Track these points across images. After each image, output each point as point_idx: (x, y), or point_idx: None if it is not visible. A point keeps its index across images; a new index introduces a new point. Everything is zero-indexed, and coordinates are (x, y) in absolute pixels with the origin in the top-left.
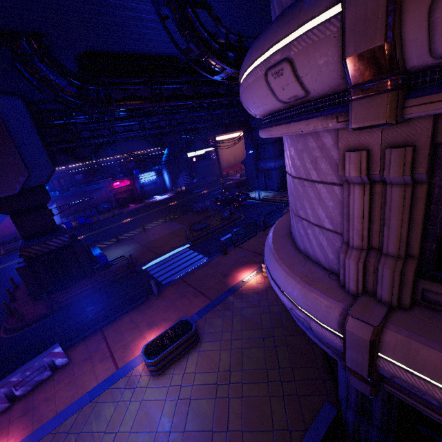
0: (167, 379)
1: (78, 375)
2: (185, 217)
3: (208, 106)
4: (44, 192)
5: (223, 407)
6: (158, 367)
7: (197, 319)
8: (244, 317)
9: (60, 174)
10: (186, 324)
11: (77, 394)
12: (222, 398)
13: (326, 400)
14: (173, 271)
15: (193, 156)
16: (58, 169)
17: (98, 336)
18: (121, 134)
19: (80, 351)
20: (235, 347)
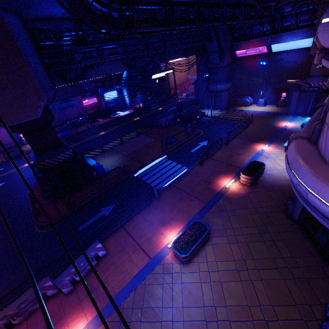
0: (195, 266)
1: (119, 263)
2: (153, 131)
3: (201, 30)
4: (49, 113)
5: (249, 288)
6: (188, 259)
7: (199, 218)
8: (238, 217)
9: None
10: (198, 224)
11: (126, 278)
12: (246, 280)
13: (328, 282)
14: (161, 178)
15: (156, 78)
16: None
17: (122, 232)
18: (108, 57)
19: (112, 244)
20: (240, 241)
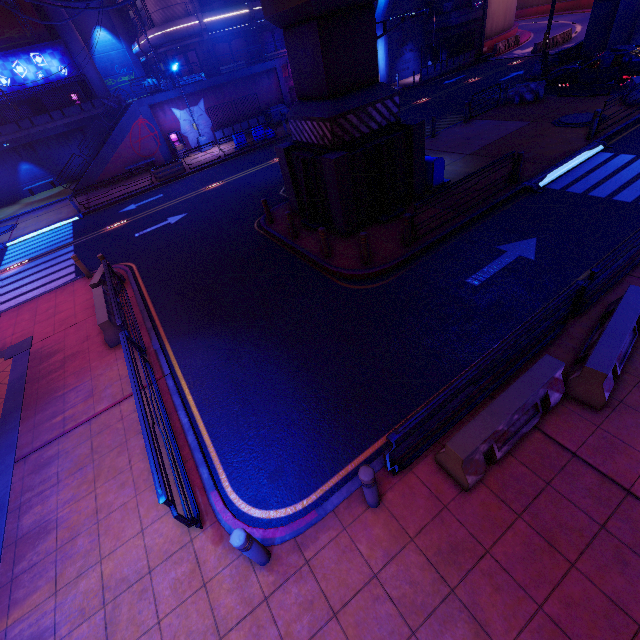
0: None
1: None
2: (502, 111)
3: None
4: None
5: None
6: None
7: None
8: None
9: (191, 39)
10: None
11: None
12: None
13: None
14: (638, 186)
15: None
16: (187, 26)
17: None
18: None
19: None
20: None
